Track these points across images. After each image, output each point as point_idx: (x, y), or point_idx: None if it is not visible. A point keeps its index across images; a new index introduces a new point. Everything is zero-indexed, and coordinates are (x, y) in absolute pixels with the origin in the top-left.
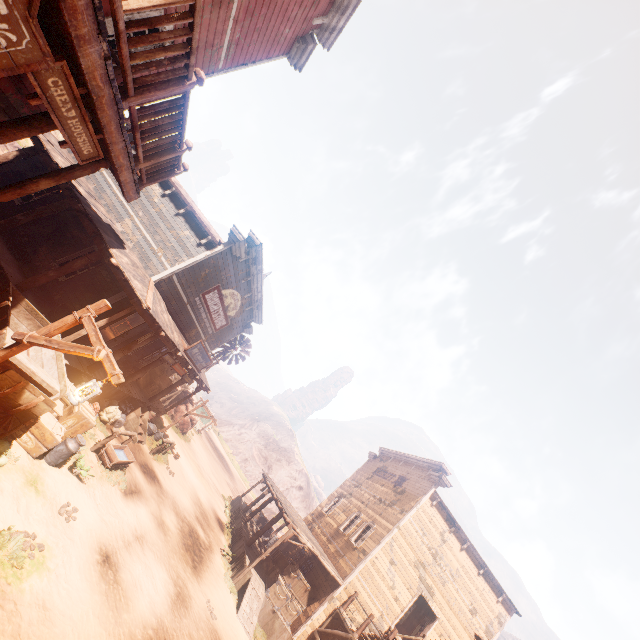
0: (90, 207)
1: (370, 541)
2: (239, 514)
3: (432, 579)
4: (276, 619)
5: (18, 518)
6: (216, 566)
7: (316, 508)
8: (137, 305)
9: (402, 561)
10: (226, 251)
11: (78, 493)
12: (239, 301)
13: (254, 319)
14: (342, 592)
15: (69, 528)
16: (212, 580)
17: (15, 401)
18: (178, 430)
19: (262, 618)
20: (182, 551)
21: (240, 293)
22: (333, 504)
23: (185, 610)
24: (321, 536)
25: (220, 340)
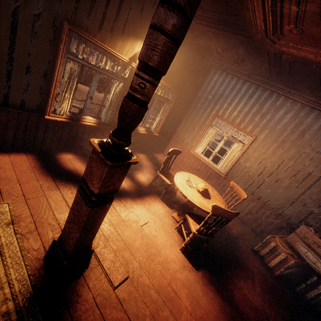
0: None
1: None
2: None
3: None
4: None
5: None
6: None
7: None
8: None
9: None
10: None
11: None
12: None
13: None
14: None
15: None
16: None
17: None
18: None
19: None
20: None
21: None
22: None
23: None
24: None
25: None
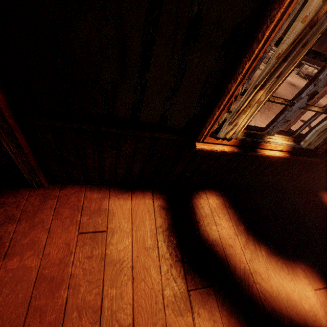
0: None
1: None
2: None
3: None
4: None
5: None
6: None
7: None
8: None
9: None
10: None
11: None
12: None
13: None
14: None
15: None
16: None
17: None
18: None
19: None
20: None
21: None
22: None
23: None
24: None
25: None
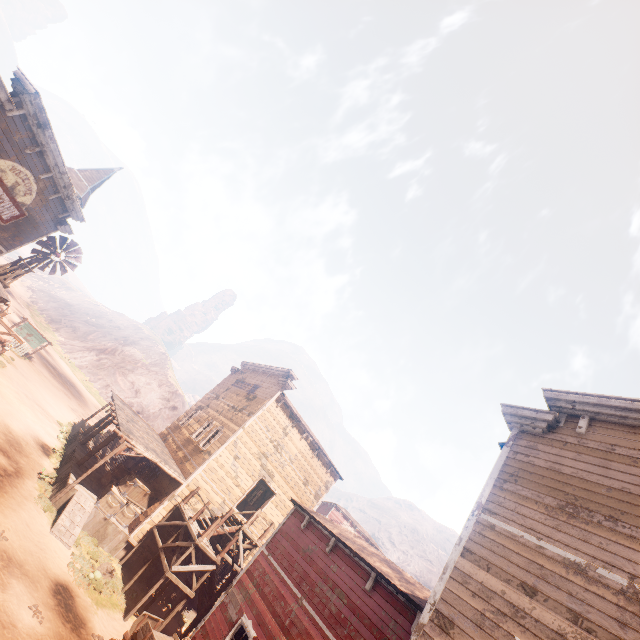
0: None
1: (217, 443)
2: (77, 437)
3: (273, 465)
4: (109, 525)
5: None
6: (24, 490)
7: (173, 422)
8: None
9: (246, 455)
10: None
11: None
12: (32, 183)
13: (70, 214)
14: (184, 490)
15: None
16: (11, 505)
17: None
18: None
19: (92, 527)
20: None
21: (30, 170)
22: (190, 417)
23: None
24: (173, 446)
25: (19, 238)
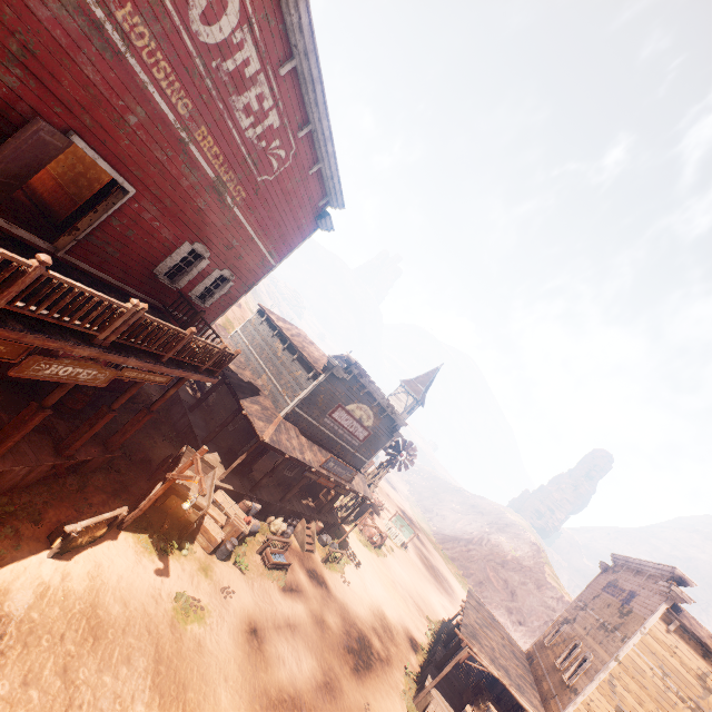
0: (235, 377)
1: (583, 677)
2: (440, 637)
3: None
4: None
5: (191, 588)
6: (392, 680)
7: (538, 638)
8: (259, 439)
9: (637, 711)
10: (329, 377)
11: (238, 581)
12: (369, 411)
13: (397, 423)
14: None
15: (226, 603)
16: (380, 689)
17: (179, 513)
18: (368, 544)
19: None
20: (342, 651)
21: (366, 404)
22: (556, 632)
23: (332, 698)
24: (537, 672)
25: (372, 449)
